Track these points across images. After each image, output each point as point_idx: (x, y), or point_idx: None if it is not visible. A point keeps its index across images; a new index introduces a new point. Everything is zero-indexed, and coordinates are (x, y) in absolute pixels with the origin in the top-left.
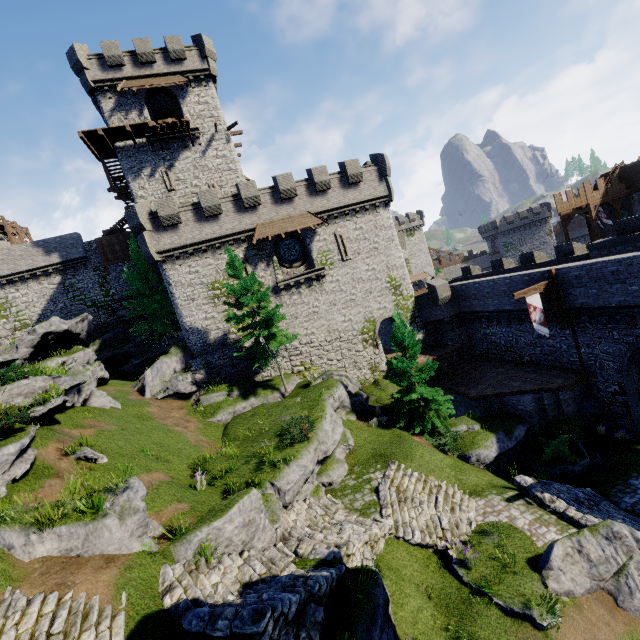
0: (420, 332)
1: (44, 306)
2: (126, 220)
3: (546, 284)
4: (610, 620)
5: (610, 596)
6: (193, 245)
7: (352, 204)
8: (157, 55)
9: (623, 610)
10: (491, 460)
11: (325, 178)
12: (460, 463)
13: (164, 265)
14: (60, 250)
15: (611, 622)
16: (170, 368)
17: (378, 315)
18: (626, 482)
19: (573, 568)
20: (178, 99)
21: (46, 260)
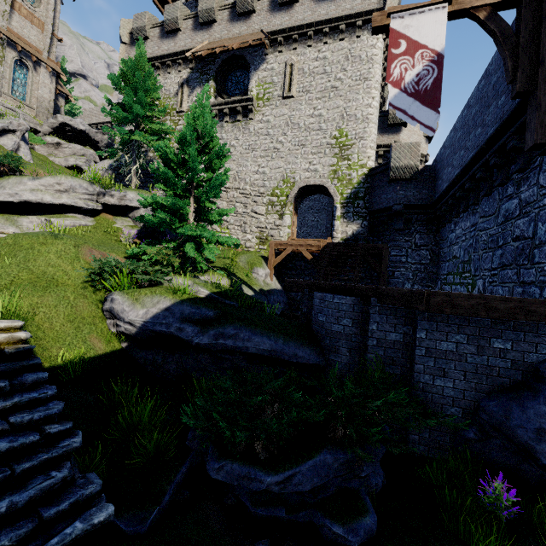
0: (355, 222)
1: None
2: None
3: None
4: None
5: None
6: (150, 60)
7: (320, 22)
8: None
9: None
10: (129, 327)
11: None
12: (78, 292)
13: None
14: None
15: None
16: (102, 166)
17: (301, 178)
18: None
19: None
20: None
21: None
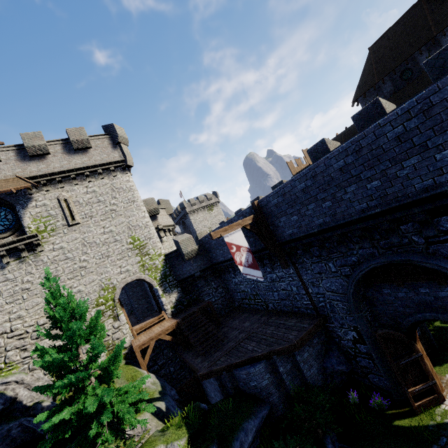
0: (174, 291)
1: None
2: None
3: (252, 219)
4: None
5: None
6: None
7: (79, 168)
8: None
9: None
10: None
11: (39, 142)
12: None
13: None
14: None
15: None
16: None
17: (119, 280)
18: None
19: None
20: None
21: None
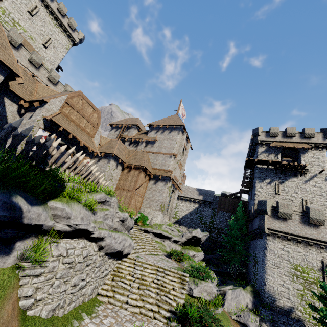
0: None
1: (186, 213)
2: (236, 193)
3: None
4: None
5: None
6: (292, 235)
7: None
8: (296, 134)
9: None
10: None
11: None
12: None
13: (267, 236)
14: (204, 195)
15: None
16: (244, 300)
17: None
18: None
19: None
20: (300, 153)
21: (197, 196)
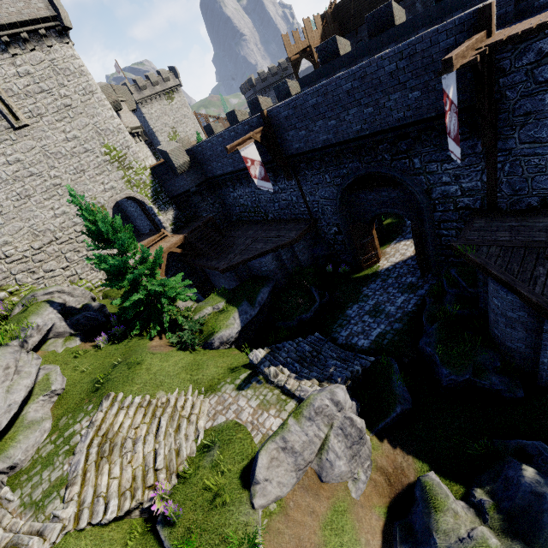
0: (169, 209)
1: None
2: None
3: (262, 131)
4: (315, 505)
5: (316, 476)
6: None
7: None
8: None
9: (327, 483)
10: (236, 336)
11: None
12: (201, 355)
13: None
14: None
15: (316, 506)
16: None
17: (106, 199)
18: (344, 315)
19: (279, 470)
20: None
21: None
